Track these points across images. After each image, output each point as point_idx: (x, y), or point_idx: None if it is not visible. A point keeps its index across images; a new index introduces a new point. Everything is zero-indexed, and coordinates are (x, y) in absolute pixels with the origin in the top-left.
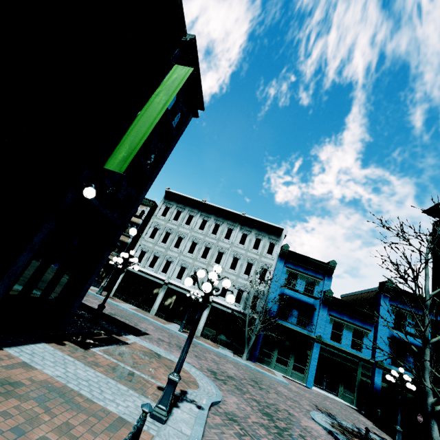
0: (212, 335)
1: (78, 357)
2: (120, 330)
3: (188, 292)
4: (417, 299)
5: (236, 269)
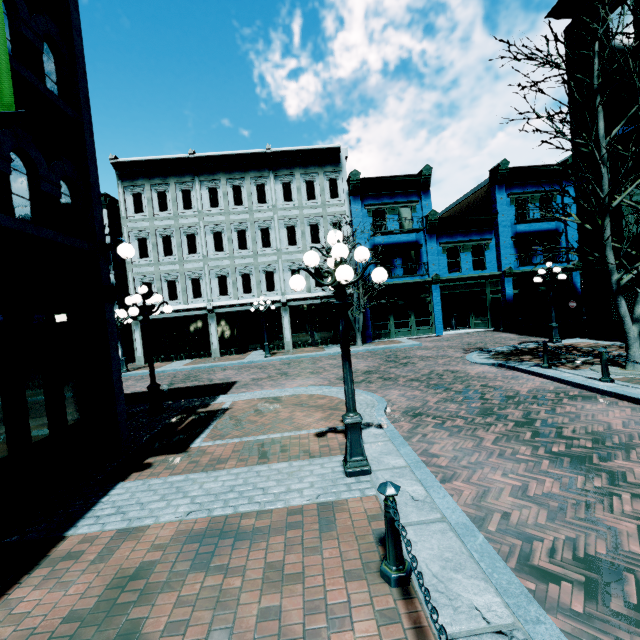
0: (308, 340)
1: (187, 469)
2: (201, 399)
3: (249, 306)
4: (538, 172)
5: (298, 244)
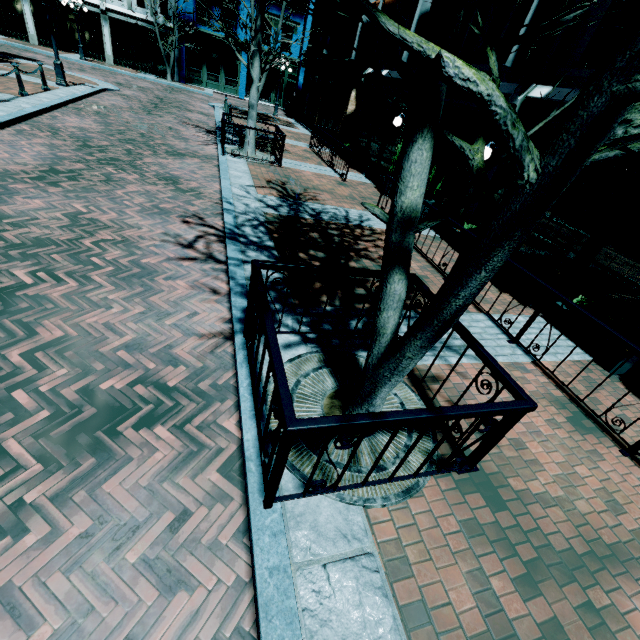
0: (129, 62)
1: None
2: (4, 56)
3: None
4: None
5: None
